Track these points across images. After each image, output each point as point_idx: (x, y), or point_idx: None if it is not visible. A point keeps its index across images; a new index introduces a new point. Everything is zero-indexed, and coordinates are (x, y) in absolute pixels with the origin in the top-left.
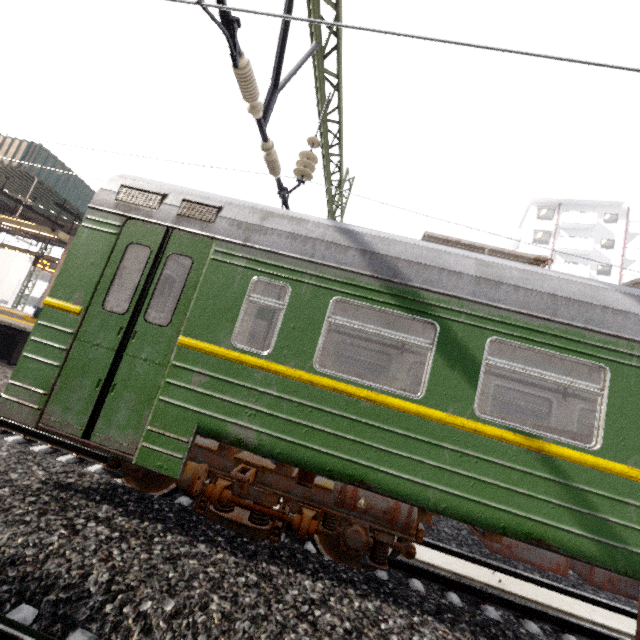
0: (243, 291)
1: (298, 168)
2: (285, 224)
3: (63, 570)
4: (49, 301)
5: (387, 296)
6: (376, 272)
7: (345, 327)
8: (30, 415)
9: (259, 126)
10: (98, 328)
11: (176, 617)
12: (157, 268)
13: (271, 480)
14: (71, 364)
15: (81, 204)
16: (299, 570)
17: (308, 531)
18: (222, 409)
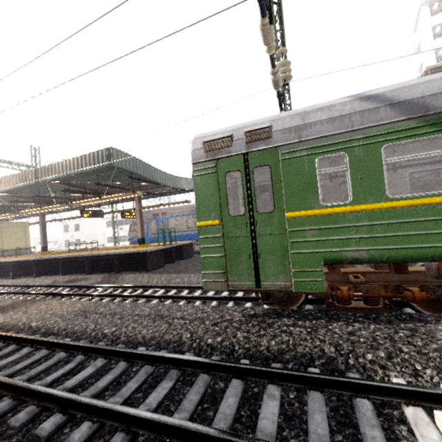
0: (313, 170)
1: (281, 76)
2: (320, 115)
3: (308, 350)
4: (199, 224)
5: (426, 127)
6: (409, 114)
7: (400, 162)
8: (222, 285)
9: (271, 59)
10: (233, 228)
11: (391, 358)
12: (249, 180)
13: (371, 278)
14: (229, 252)
15: (139, 171)
16: (425, 323)
17: (421, 299)
18: (334, 245)
